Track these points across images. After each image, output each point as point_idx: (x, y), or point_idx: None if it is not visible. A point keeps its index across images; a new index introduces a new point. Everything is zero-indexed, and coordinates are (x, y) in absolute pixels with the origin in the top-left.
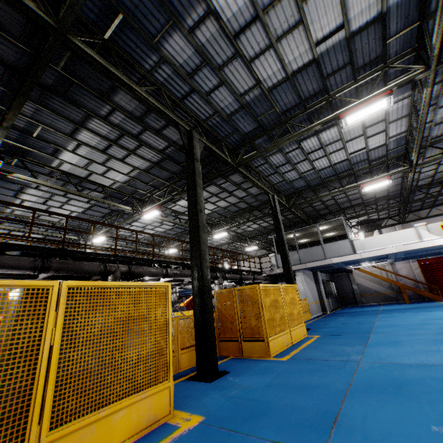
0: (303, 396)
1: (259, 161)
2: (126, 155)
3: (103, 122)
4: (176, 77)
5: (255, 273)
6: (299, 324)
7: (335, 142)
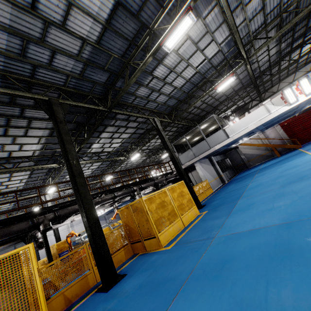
0: (152, 298)
1: (130, 98)
2: (25, 131)
3: None
4: (12, 61)
5: (168, 174)
6: (190, 209)
7: (179, 63)
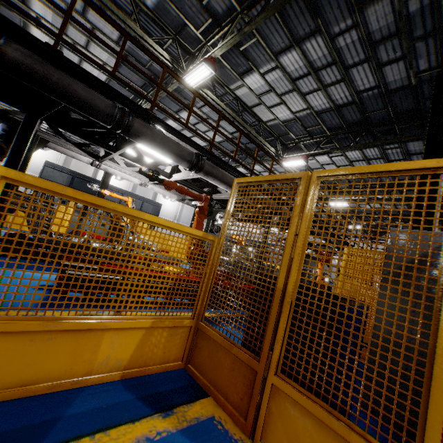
0: None
1: None
2: (313, 90)
3: (326, 42)
4: None
5: None
6: None
7: None
